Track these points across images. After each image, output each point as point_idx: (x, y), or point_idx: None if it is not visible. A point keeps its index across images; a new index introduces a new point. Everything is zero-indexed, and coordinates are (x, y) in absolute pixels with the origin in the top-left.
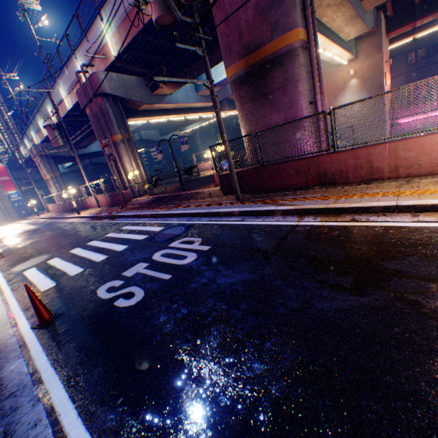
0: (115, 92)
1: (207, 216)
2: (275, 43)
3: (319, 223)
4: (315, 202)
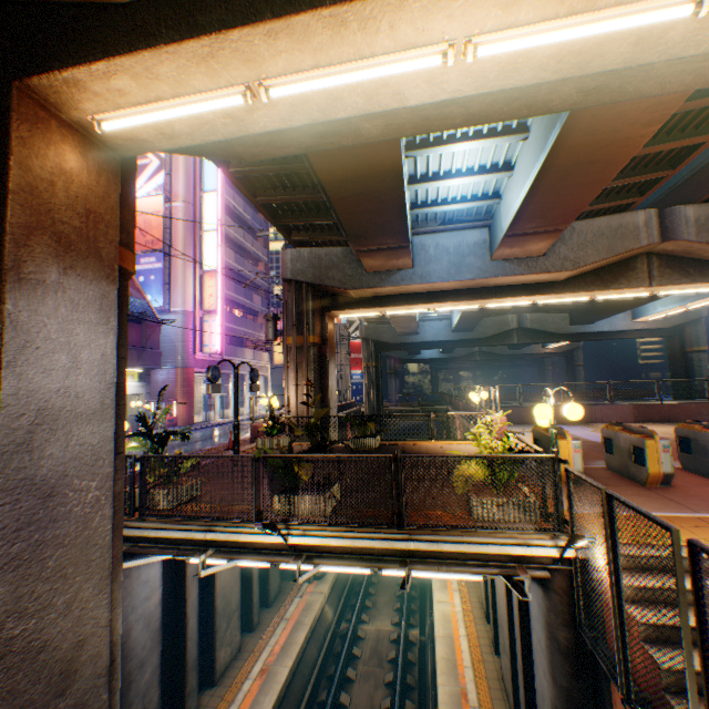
0: (298, 275)
1: None
2: None
3: None
4: None
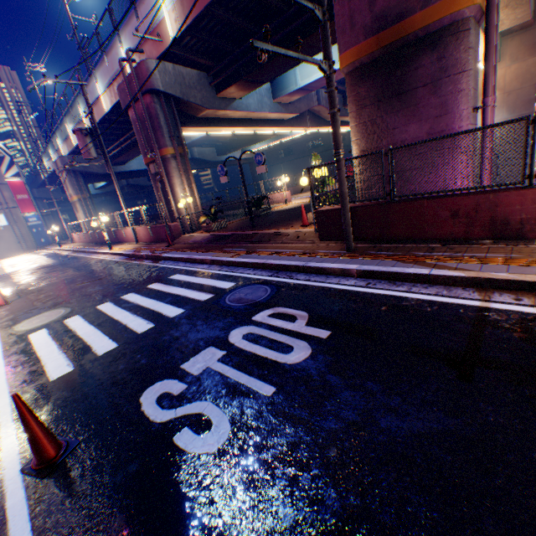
0: (169, 89)
1: (302, 272)
2: (431, 10)
3: (535, 310)
4: (505, 269)
